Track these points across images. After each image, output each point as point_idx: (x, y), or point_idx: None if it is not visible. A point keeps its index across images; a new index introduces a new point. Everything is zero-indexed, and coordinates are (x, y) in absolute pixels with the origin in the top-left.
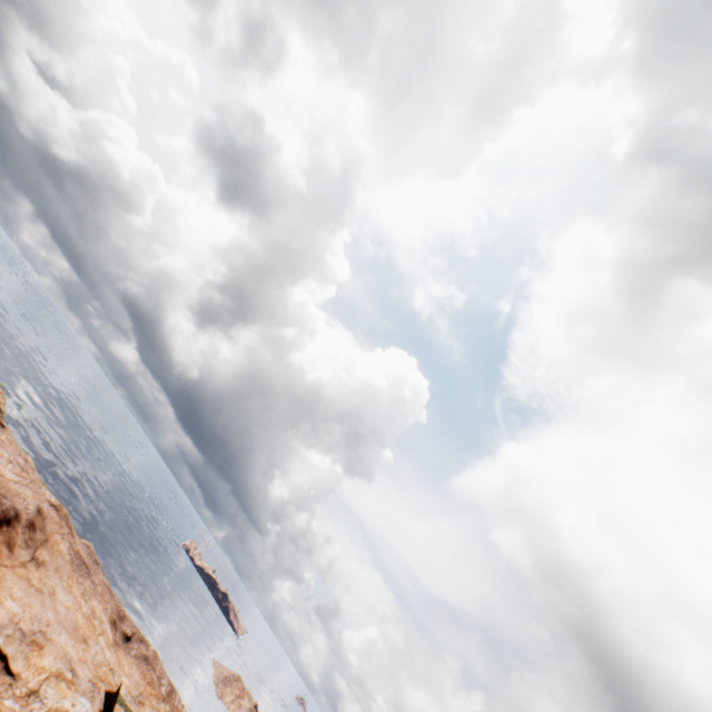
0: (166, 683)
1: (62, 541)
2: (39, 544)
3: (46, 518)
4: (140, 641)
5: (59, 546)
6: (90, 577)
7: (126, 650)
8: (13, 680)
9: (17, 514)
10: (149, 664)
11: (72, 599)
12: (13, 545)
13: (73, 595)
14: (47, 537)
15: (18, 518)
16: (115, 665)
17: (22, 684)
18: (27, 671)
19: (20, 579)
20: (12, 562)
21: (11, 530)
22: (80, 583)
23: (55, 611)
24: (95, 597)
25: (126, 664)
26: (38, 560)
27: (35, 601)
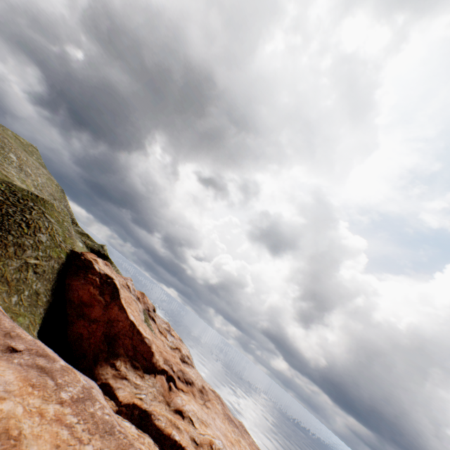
0: None
1: (217, 404)
2: (206, 400)
3: (207, 391)
4: None
5: (216, 405)
6: (238, 429)
7: None
8: (195, 428)
9: (192, 382)
10: None
11: (225, 426)
12: (195, 395)
13: (226, 426)
14: (209, 399)
15: (193, 384)
16: None
17: (198, 430)
18: (200, 428)
19: (198, 405)
20: (195, 400)
21: (192, 387)
22: (230, 425)
23: (214, 422)
24: (241, 438)
25: None
26: (206, 405)
27: (204, 414)
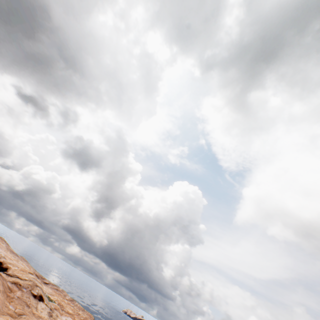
0: (69, 297)
1: (2, 244)
2: None
3: None
4: (54, 285)
5: (1, 244)
6: (19, 257)
7: (45, 285)
8: None
9: None
10: (58, 290)
11: (6, 253)
12: None
13: (7, 253)
14: None
15: None
16: None
17: None
18: None
19: None
20: None
21: None
22: (12, 254)
23: None
24: (21, 261)
25: (44, 286)
26: None
27: None
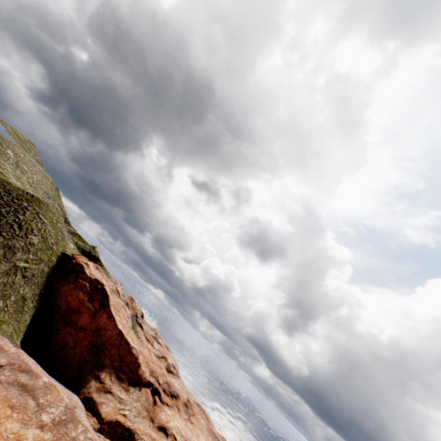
0: None
1: (202, 419)
2: (191, 415)
3: (192, 405)
4: None
5: (200, 420)
6: None
7: None
8: None
9: (178, 395)
10: None
11: None
12: (179, 409)
13: None
14: (194, 413)
15: (178, 397)
16: None
17: None
18: None
19: (182, 421)
20: (180, 415)
21: (177, 401)
22: None
23: (198, 440)
24: None
25: None
26: (191, 420)
27: (188, 430)
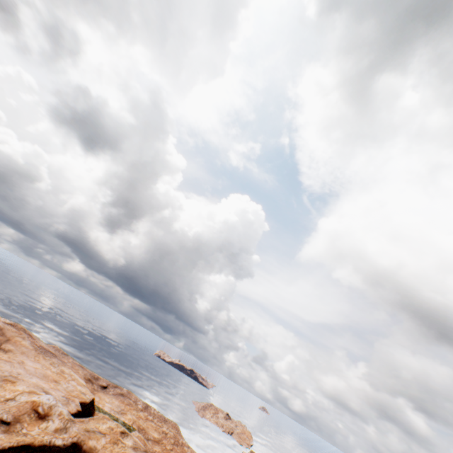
0: (141, 403)
1: (23, 340)
2: (3, 342)
3: (3, 329)
4: (115, 387)
5: (21, 343)
6: (57, 358)
7: (105, 392)
8: None
9: None
10: (125, 396)
11: (41, 365)
12: None
13: (42, 364)
14: (8, 339)
15: None
16: (86, 392)
17: (1, 397)
18: (4, 392)
19: None
20: None
21: None
22: (47, 359)
23: (24, 369)
24: (63, 366)
25: (106, 398)
26: (4, 349)
27: (4, 365)
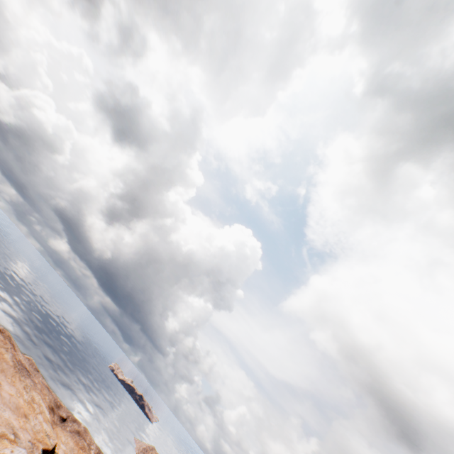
0: (94, 448)
1: (6, 352)
2: None
3: None
4: (73, 421)
5: (4, 356)
6: (30, 378)
7: (62, 427)
8: None
9: None
10: (81, 436)
11: (15, 389)
12: None
13: (16, 388)
14: None
15: None
16: (50, 433)
17: None
18: None
19: None
20: None
21: None
22: (22, 380)
23: (0, 396)
24: (34, 391)
25: (62, 436)
26: None
27: None
